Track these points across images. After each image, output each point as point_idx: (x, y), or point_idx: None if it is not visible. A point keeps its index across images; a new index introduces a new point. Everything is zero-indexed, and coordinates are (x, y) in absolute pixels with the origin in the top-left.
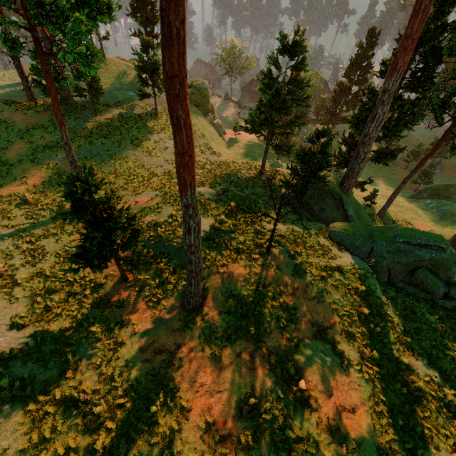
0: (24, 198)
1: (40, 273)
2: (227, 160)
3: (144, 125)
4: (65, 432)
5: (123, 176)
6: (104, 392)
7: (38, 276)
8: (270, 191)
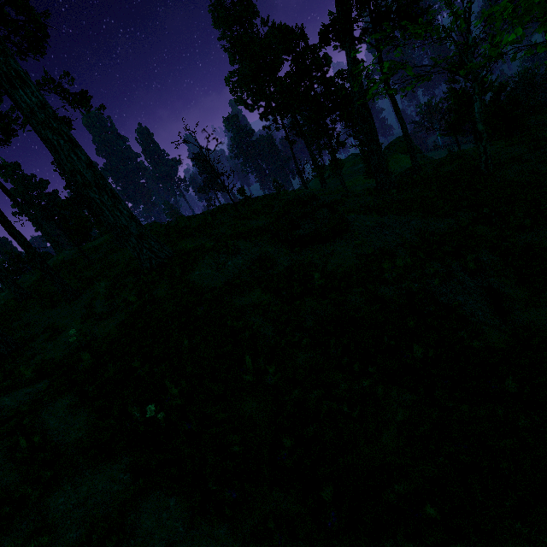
0: None
1: None
2: None
3: None
4: None
5: None
6: None
7: None
8: None
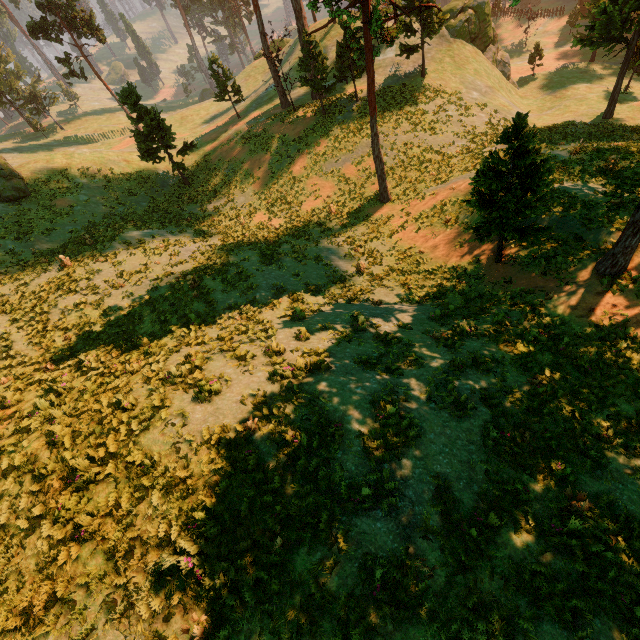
0: (330, 209)
1: (390, 269)
2: (532, 115)
3: (413, 95)
4: (540, 354)
5: (413, 166)
6: (555, 334)
7: (393, 271)
8: (639, 140)
